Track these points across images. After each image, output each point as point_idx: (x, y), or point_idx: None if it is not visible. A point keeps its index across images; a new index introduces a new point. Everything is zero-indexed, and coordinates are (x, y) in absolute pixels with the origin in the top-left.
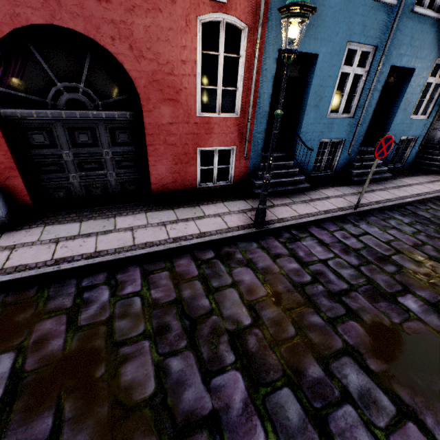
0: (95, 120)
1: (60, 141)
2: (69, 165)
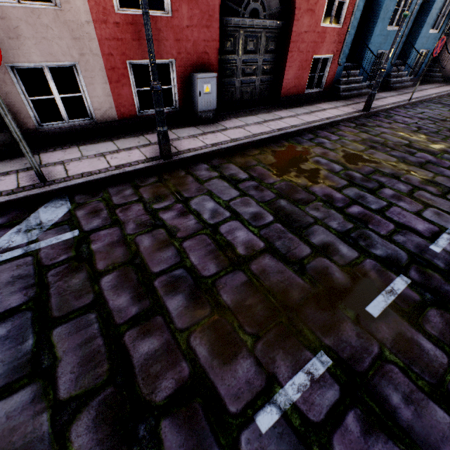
0: (261, 29)
1: (238, 48)
2: (238, 70)
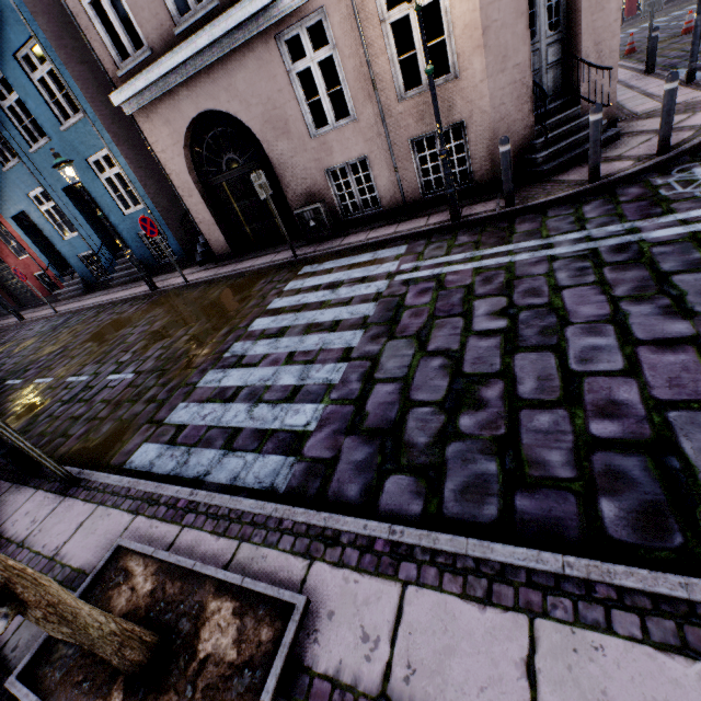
0: (7, 268)
1: (8, 278)
2: (17, 287)
